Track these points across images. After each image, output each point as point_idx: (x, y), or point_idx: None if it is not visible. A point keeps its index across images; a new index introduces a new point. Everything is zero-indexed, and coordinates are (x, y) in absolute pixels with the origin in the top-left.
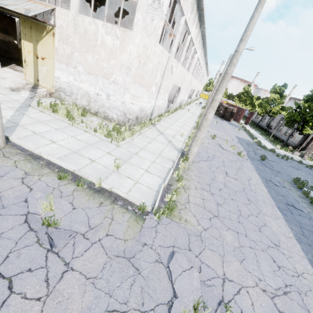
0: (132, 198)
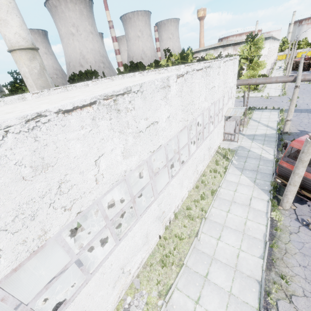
0: (276, 95)
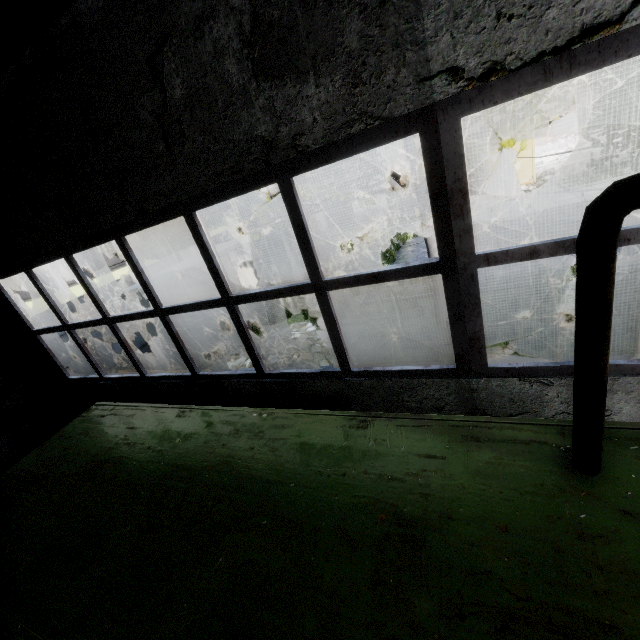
0: None
